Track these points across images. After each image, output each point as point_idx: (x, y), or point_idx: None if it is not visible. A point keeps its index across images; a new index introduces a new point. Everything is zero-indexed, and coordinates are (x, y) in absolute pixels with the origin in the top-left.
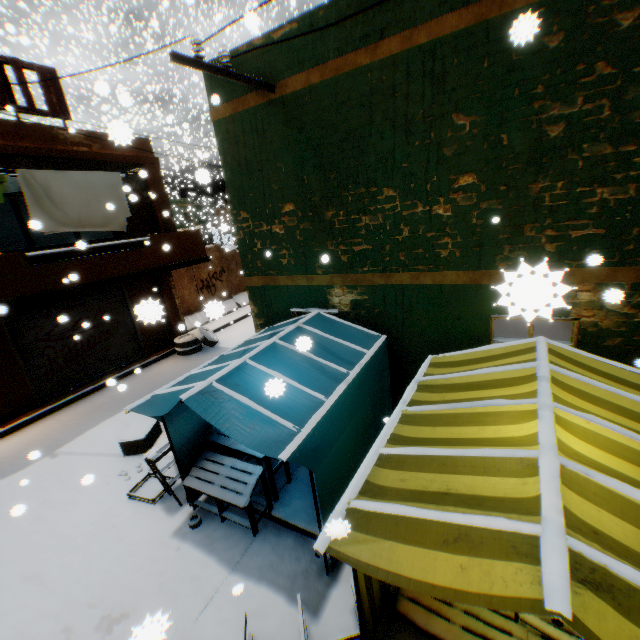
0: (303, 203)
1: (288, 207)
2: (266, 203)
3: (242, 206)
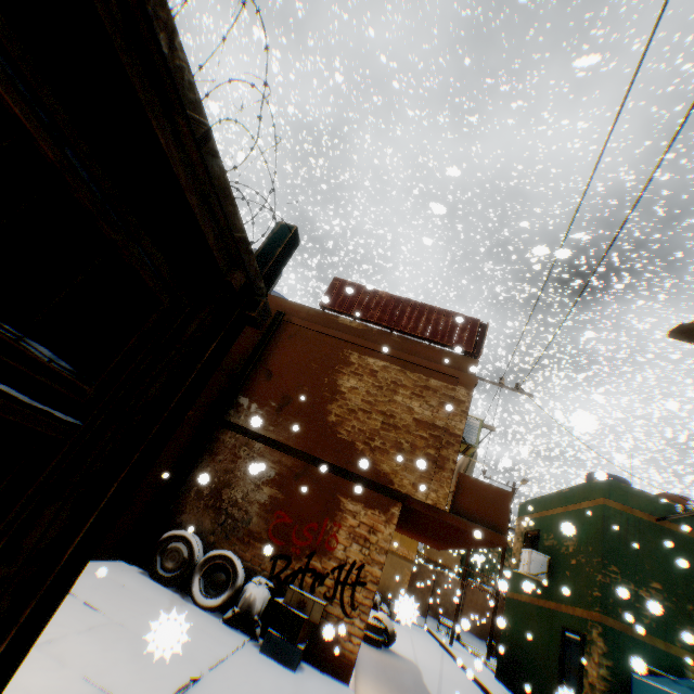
0: (666, 588)
1: (654, 583)
2: (635, 571)
3: (612, 561)
